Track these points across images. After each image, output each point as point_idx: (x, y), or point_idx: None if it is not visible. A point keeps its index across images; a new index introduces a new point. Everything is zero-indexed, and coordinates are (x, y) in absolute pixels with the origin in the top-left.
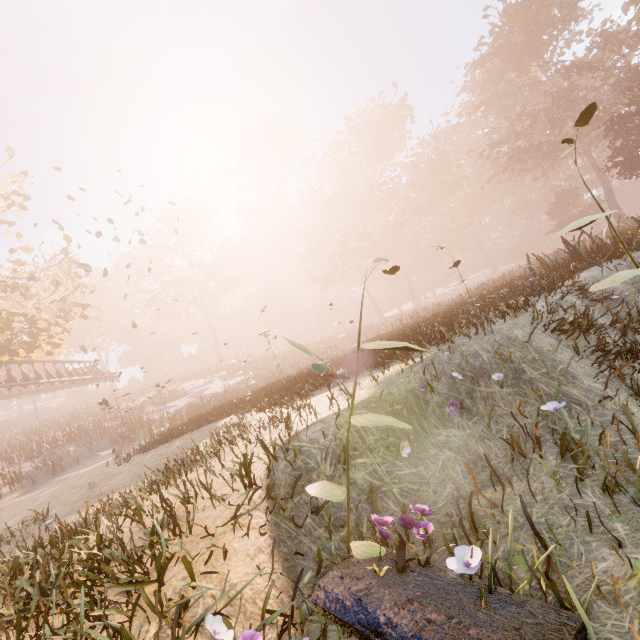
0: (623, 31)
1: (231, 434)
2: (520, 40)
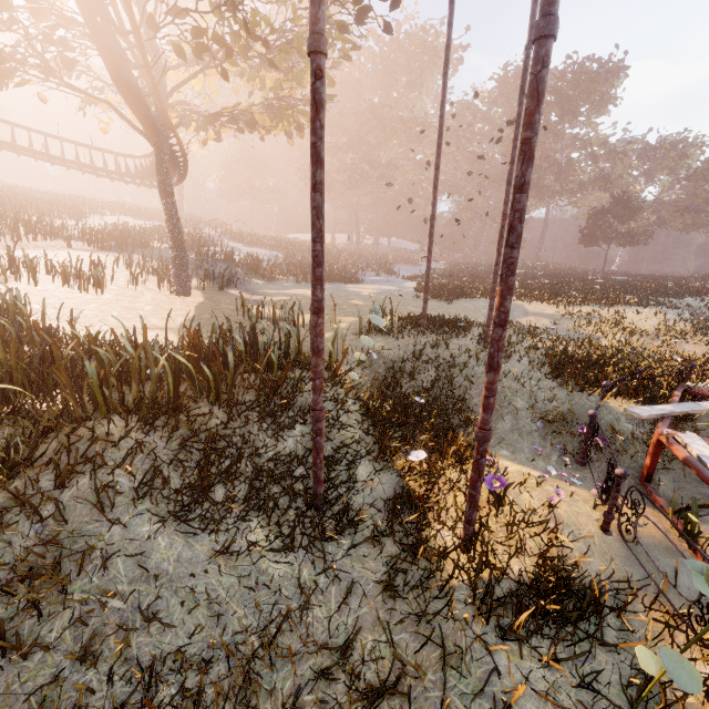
0: (619, 152)
1: (619, 312)
2: (570, 95)
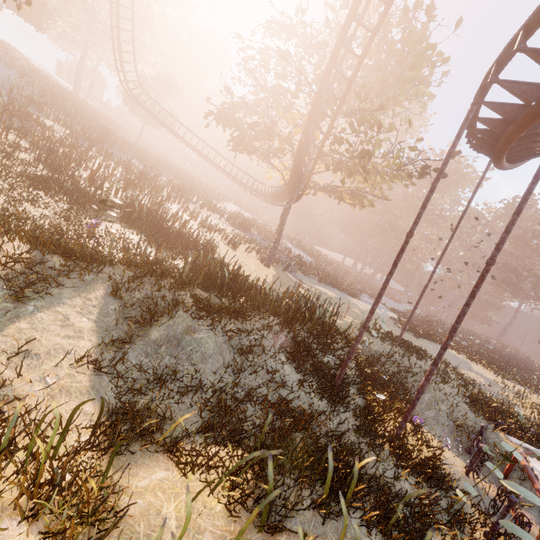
0: None
1: None
2: None
